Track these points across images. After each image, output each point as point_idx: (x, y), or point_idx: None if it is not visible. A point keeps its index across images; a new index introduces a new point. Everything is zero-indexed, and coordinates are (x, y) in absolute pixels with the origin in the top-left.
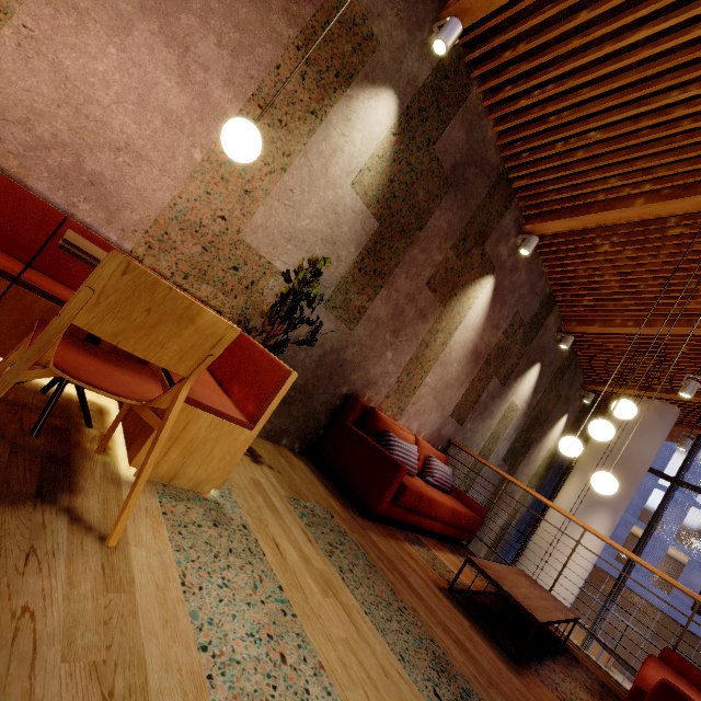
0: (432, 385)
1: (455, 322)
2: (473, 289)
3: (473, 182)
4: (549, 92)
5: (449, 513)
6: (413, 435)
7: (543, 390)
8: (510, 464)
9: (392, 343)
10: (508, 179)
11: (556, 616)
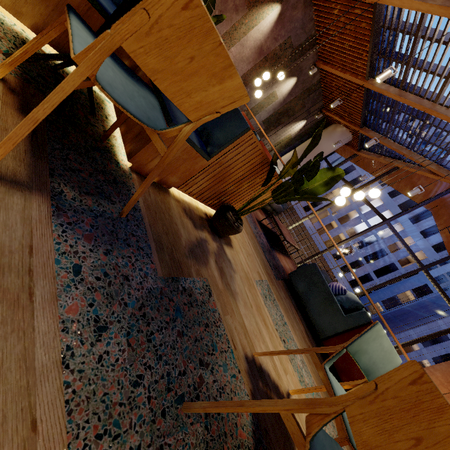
0: (234, 54)
1: (253, 23)
2: (267, 8)
3: None
4: None
5: None
6: None
7: (295, 96)
8: (266, 128)
9: None
10: None
11: None
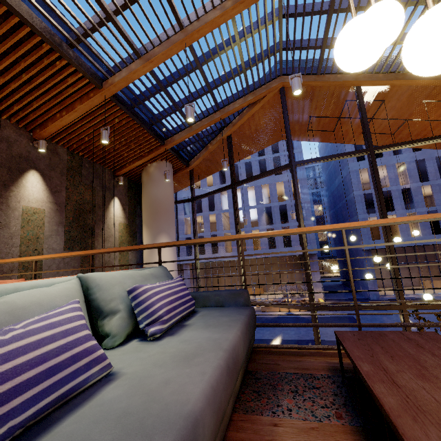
0: None
1: None
2: None
3: None
4: None
5: None
6: None
7: (65, 188)
8: (82, 248)
9: None
10: None
11: None
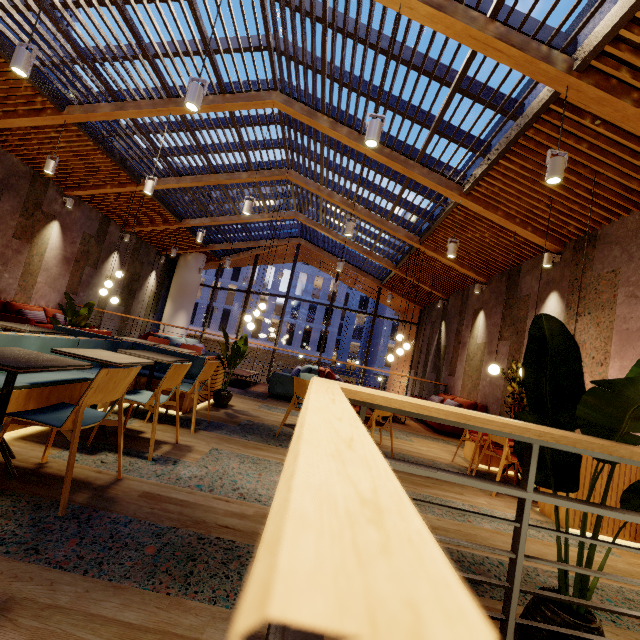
0: (44, 281)
1: (43, 249)
2: (47, 230)
3: (17, 183)
4: (37, 151)
5: None
6: (42, 308)
7: (128, 263)
8: (126, 306)
9: (6, 270)
10: (40, 174)
11: None
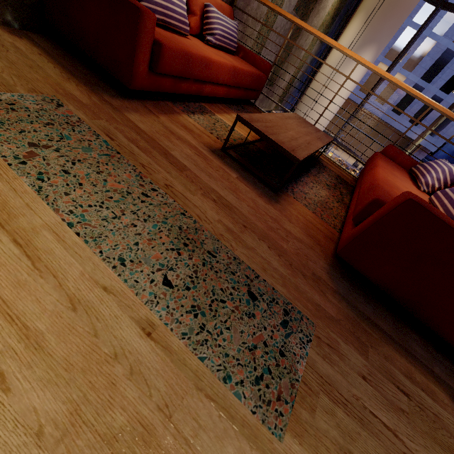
0: None
1: None
2: None
3: None
4: None
5: (230, 74)
6: None
7: None
8: (302, 15)
9: None
10: None
11: (316, 146)
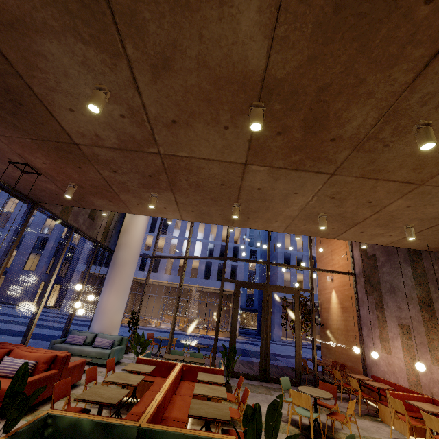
0: None
1: None
2: None
3: None
4: None
5: None
6: None
7: None
8: None
9: None
10: None
11: None
